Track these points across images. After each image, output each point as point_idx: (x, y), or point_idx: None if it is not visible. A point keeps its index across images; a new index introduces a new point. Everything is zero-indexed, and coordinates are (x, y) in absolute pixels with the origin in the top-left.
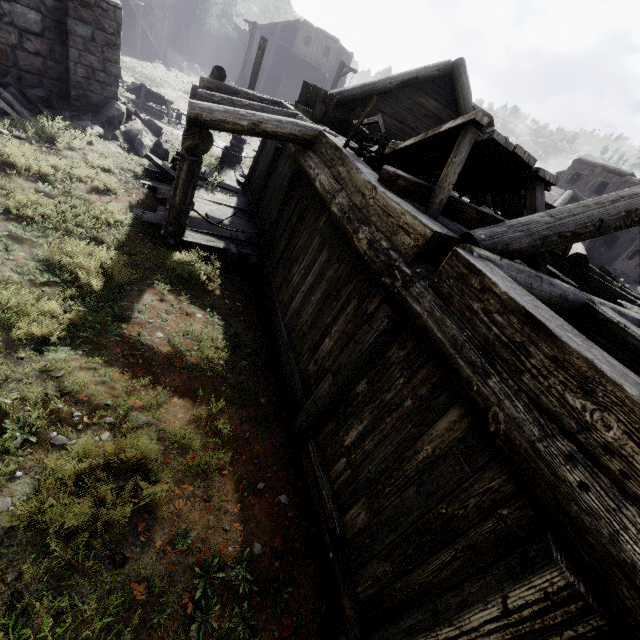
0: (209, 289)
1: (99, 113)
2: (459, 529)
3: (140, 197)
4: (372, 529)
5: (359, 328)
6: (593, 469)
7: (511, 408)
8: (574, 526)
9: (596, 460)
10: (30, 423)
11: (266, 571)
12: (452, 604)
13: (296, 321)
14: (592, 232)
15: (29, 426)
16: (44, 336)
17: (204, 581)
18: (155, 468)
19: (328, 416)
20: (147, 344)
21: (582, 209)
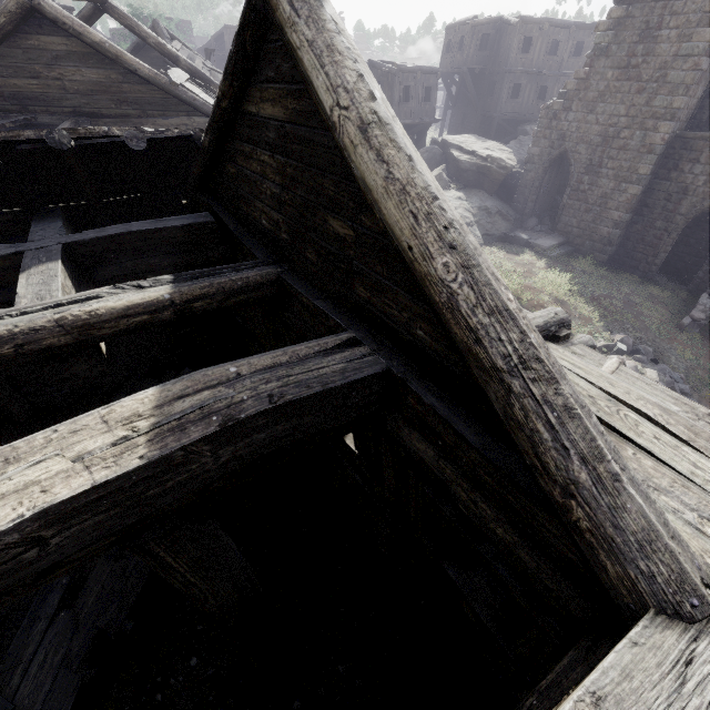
0: None
1: None
2: None
3: None
4: None
5: None
6: None
7: None
8: None
9: None
10: None
11: None
12: None
13: None
14: None
15: None
16: None
17: None
18: None
19: None
20: None
21: None
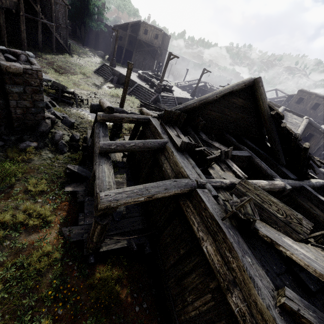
0: (123, 300)
1: (34, 130)
2: None
3: (66, 209)
4: None
5: None
6: None
7: None
8: None
9: None
10: None
11: None
12: None
13: None
14: None
15: None
16: None
17: None
18: None
19: None
20: None
21: None
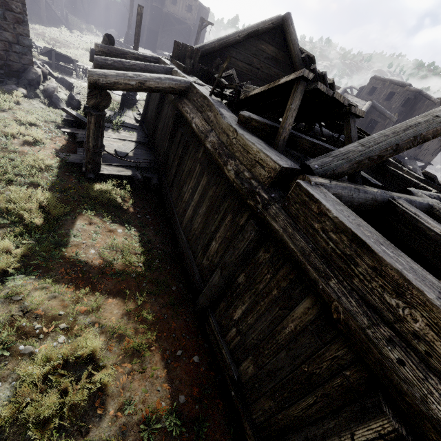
0: (125, 208)
1: (20, 77)
2: (317, 382)
3: (63, 143)
4: (258, 378)
5: (235, 236)
6: (406, 349)
7: (347, 303)
8: (396, 389)
9: (408, 343)
10: (2, 340)
11: (190, 414)
12: (317, 434)
13: (190, 227)
14: (391, 153)
15: (1, 345)
16: (3, 269)
17: (147, 433)
18: (102, 357)
19: (220, 298)
20: (84, 260)
21: (384, 138)
